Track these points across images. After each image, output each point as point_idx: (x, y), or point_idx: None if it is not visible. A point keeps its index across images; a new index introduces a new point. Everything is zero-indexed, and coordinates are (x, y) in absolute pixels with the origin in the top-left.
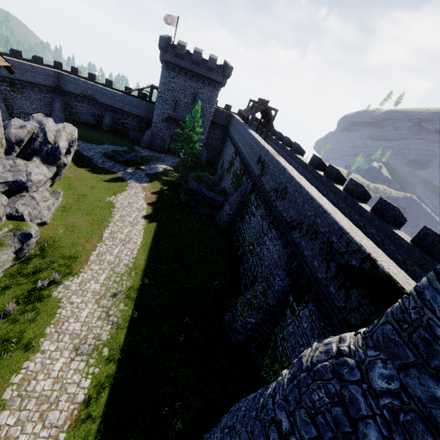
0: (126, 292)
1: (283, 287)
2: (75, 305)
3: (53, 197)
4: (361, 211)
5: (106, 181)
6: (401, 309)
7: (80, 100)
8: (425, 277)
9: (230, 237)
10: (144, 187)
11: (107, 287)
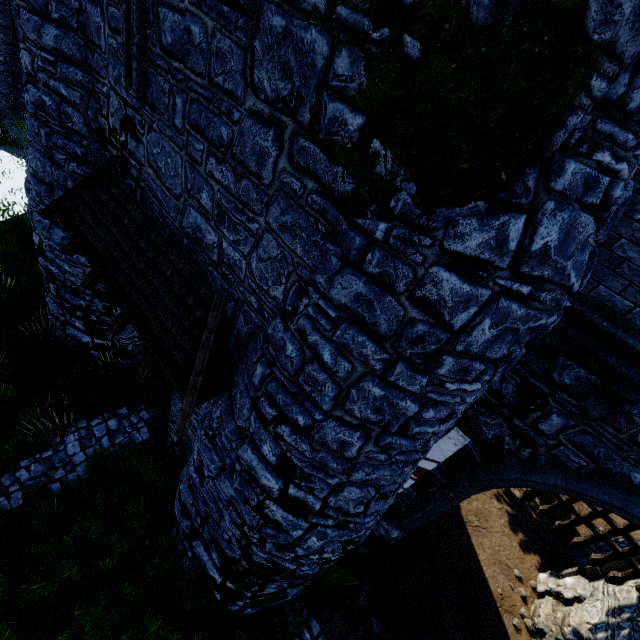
0: None
1: None
2: None
3: None
4: None
5: None
6: None
7: None
8: None
9: None
10: None
11: None
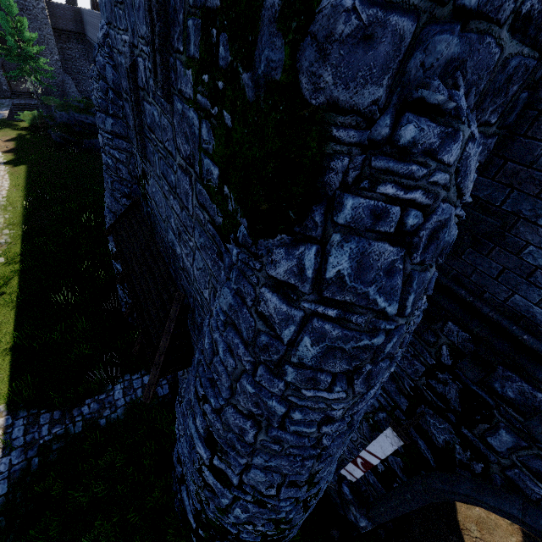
0: (8, 222)
1: None
2: None
3: None
4: None
5: None
6: None
7: None
8: None
9: None
10: None
11: None
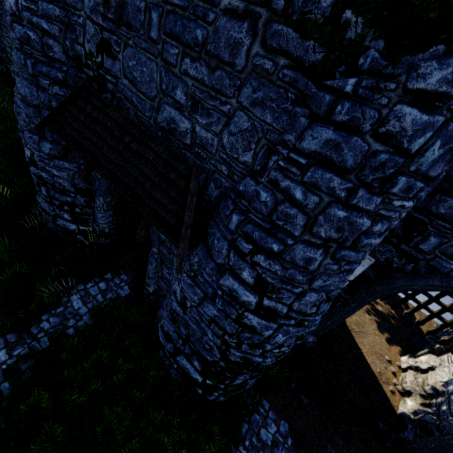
0: None
1: None
2: None
3: None
4: None
5: None
6: None
7: None
8: None
9: None
10: None
11: None
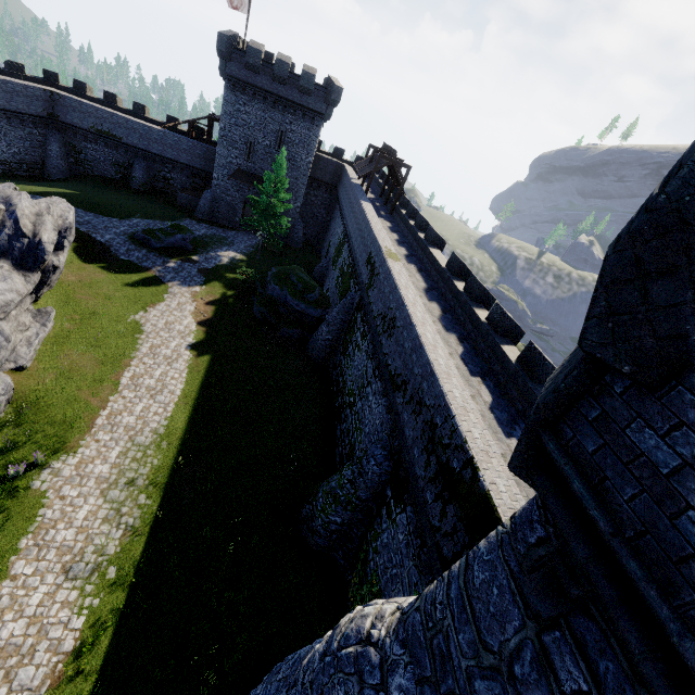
0: (151, 476)
1: (380, 474)
2: (69, 501)
3: (37, 322)
4: (504, 360)
5: (132, 286)
6: (432, 597)
7: (92, 139)
8: (459, 561)
9: (329, 375)
10: (195, 293)
11: (121, 468)
